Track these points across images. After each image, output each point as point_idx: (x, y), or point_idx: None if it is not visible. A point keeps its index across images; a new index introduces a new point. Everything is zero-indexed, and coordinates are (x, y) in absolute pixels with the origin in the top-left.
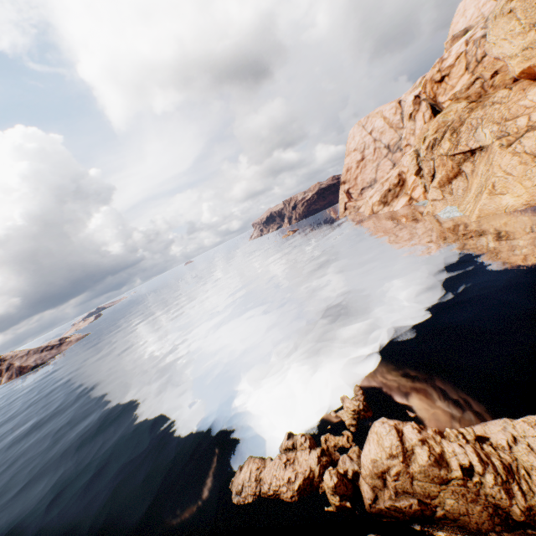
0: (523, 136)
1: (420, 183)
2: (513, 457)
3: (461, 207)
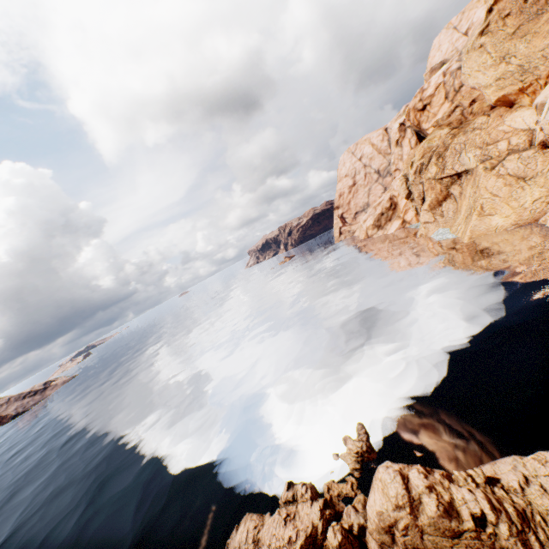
0: (505, 159)
1: (411, 206)
2: (527, 501)
3: (453, 228)
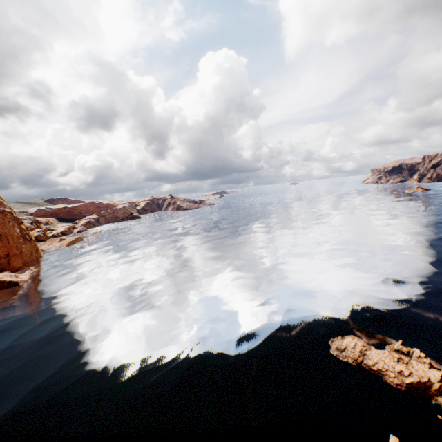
0: None
1: None
2: None
3: None
